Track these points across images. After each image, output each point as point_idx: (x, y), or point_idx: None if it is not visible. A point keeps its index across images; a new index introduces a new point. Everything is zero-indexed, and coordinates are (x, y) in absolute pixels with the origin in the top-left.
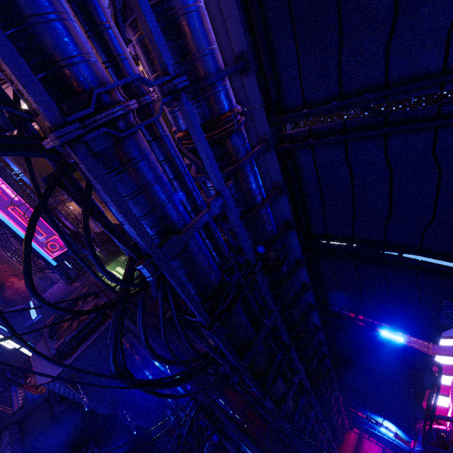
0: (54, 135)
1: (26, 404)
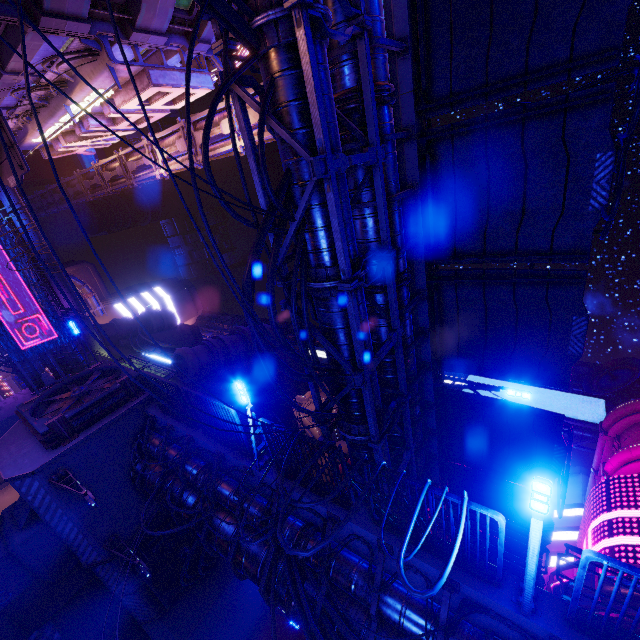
0: None
1: None
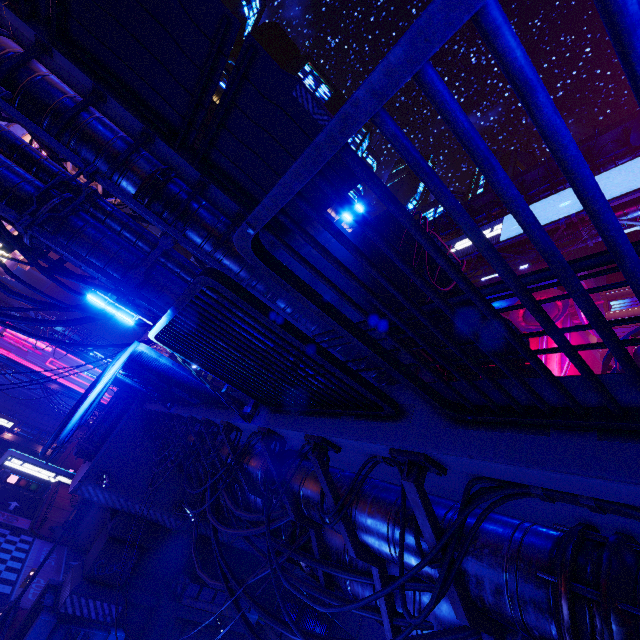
0: None
1: None
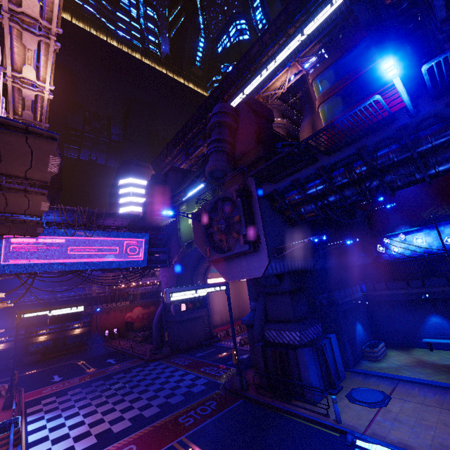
0: None
1: (250, 322)
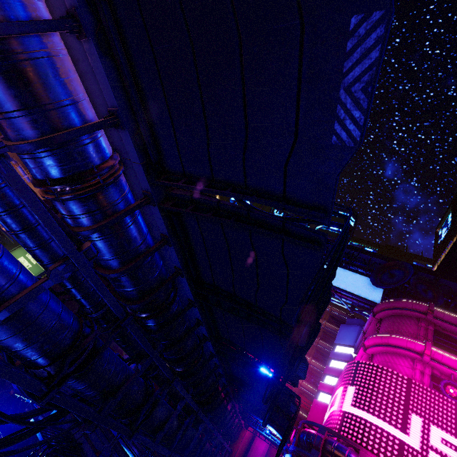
0: None
1: None
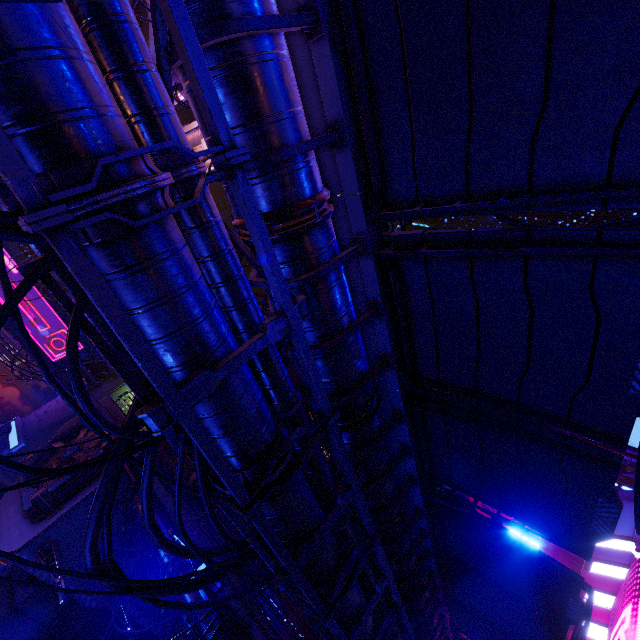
0: (25, 220)
1: None
